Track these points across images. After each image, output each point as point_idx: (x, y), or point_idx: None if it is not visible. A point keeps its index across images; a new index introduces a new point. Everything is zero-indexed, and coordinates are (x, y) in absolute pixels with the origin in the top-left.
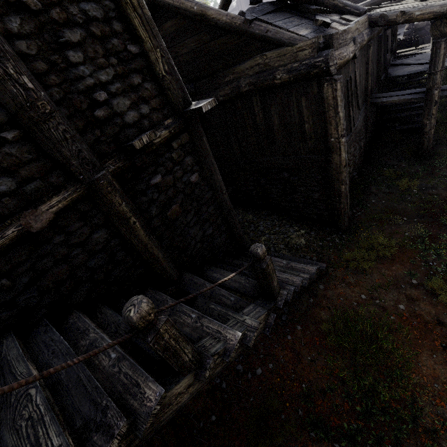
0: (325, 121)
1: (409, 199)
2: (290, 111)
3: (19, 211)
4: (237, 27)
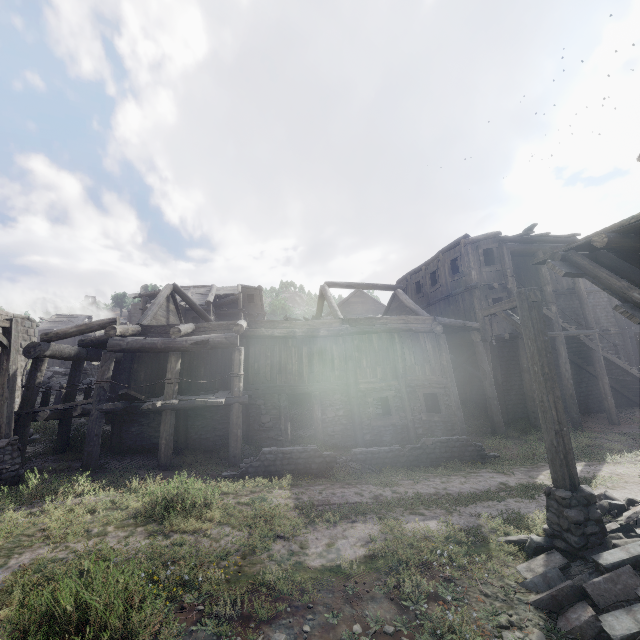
0: None
1: None
2: None
3: None
4: None
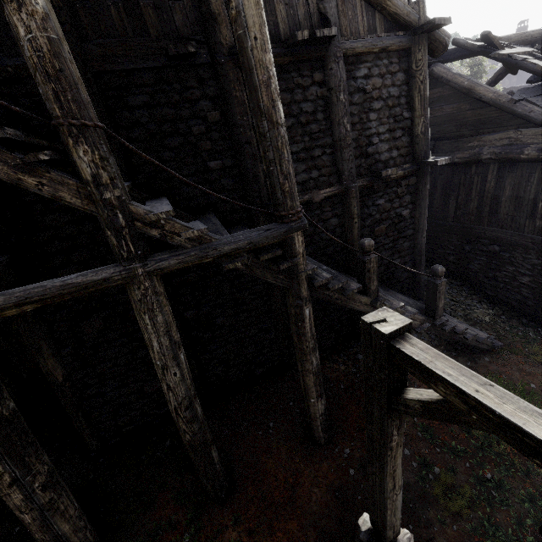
0: None
1: None
2: (527, 186)
3: (312, 189)
4: (500, 104)
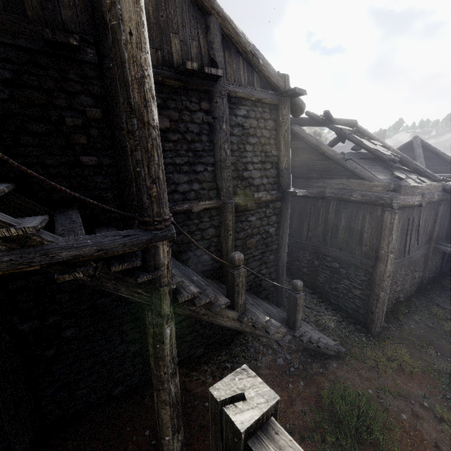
0: (380, 236)
1: (450, 341)
2: (356, 220)
3: (192, 200)
4: (337, 159)
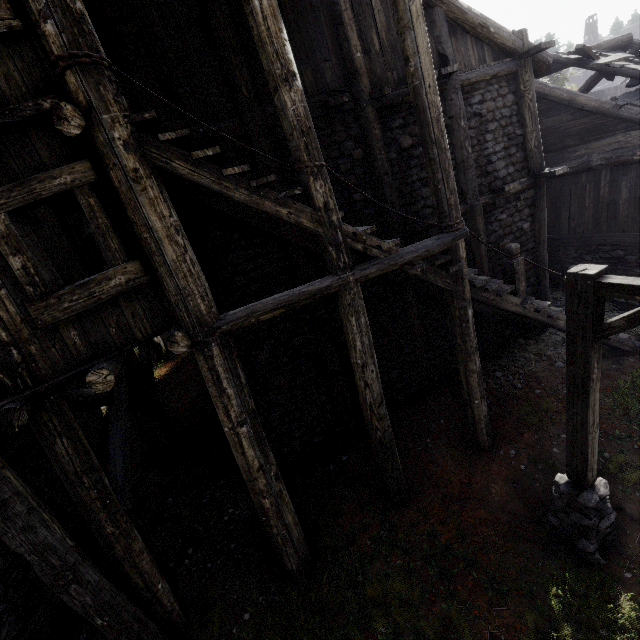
0: None
1: None
2: None
3: None
4: (605, 111)
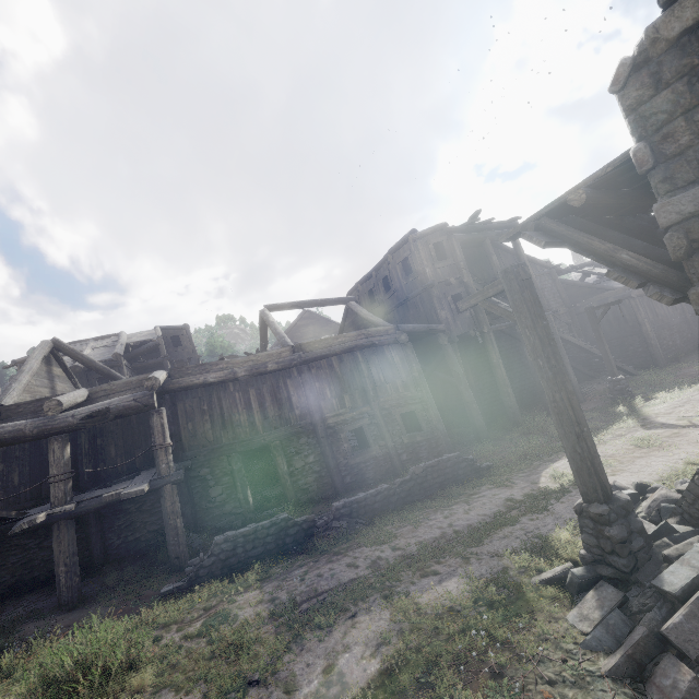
0: (634, 313)
1: None
2: (617, 312)
3: None
4: (590, 286)
